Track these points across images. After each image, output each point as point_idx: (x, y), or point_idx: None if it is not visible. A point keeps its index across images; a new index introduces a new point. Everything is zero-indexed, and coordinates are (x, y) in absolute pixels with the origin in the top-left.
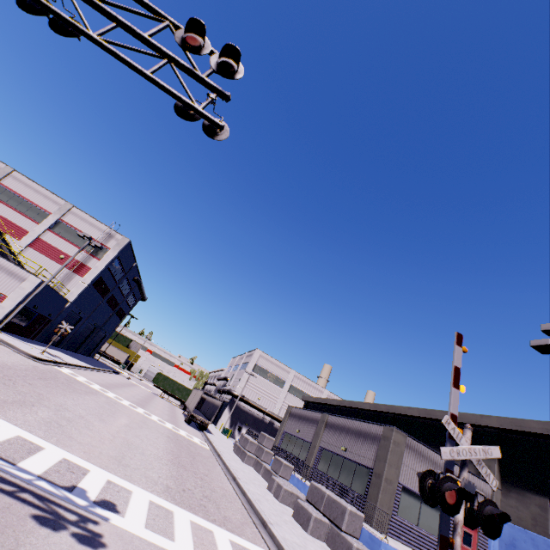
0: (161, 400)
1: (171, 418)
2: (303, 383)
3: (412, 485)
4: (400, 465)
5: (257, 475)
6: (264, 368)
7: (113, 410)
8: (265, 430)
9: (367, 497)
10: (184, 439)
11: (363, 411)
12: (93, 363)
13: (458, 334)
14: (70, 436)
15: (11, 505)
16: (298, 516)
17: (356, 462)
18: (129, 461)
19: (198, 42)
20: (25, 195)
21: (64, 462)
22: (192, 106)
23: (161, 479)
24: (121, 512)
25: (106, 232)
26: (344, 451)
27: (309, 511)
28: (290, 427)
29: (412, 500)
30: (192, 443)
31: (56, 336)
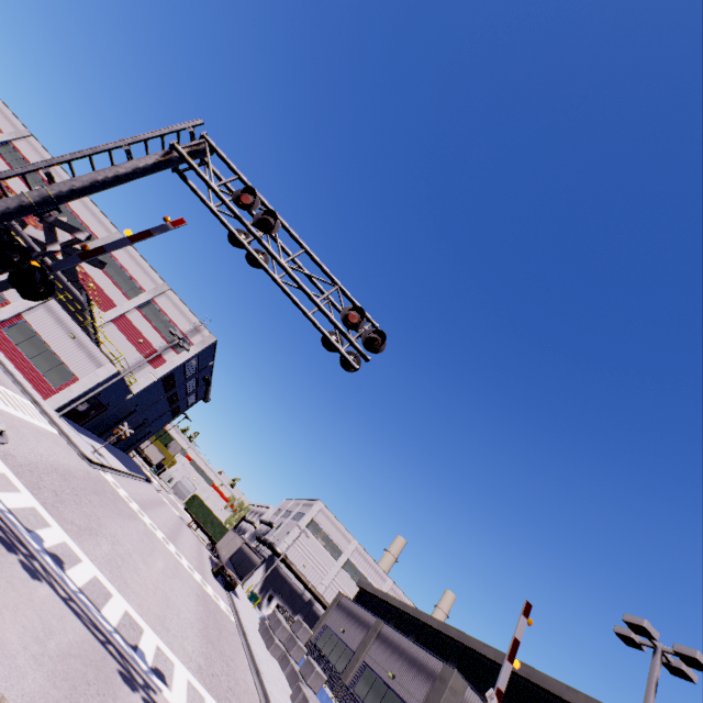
0: (189, 531)
1: (199, 565)
2: (364, 562)
3: None
4: None
5: (281, 674)
6: (321, 527)
7: (151, 546)
8: (301, 609)
9: None
10: (211, 601)
11: (429, 627)
12: (129, 465)
13: (527, 603)
14: (126, 581)
15: (106, 656)
16: None
17: (401, 698)
18: (169, 624)
19: (356, 319)
20: (126, 266)
21: (127, 615)
22: (337, 347)
23: (195, 655)
24: (169, 686)
25: (195, 325)
26: (390, 678)
27: None
28: (334, 621)
29: None
30: (218, 609)
31: (113, 437)
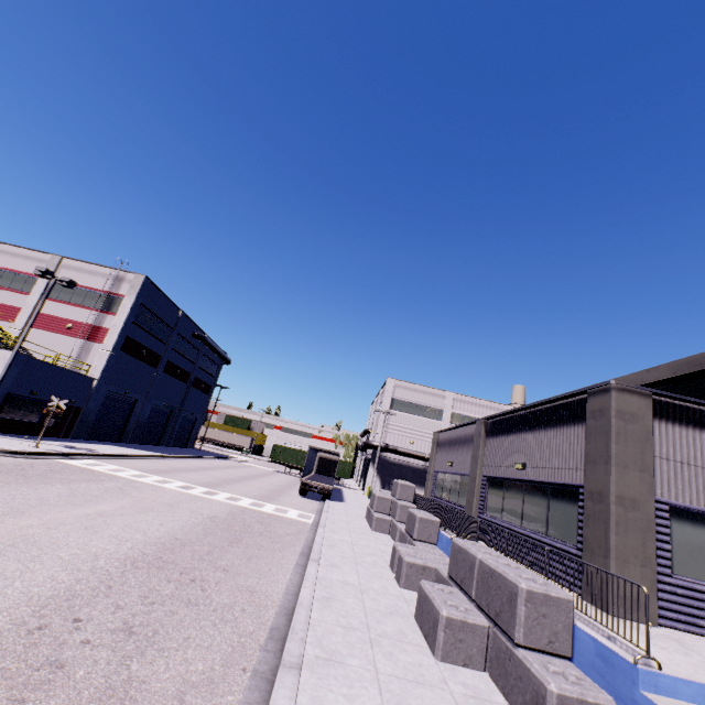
0: (284, 476)
1: (268, 494)
2: (470, 406)
3: (697, 499)
4: (649, 461)
5: (387, 546)
6: (406, 401)
7: (102, 496)
8: None
9: (582, 547)
10: (256, 516)
11: None
12: (177, 453)
13: None
14: None
15: None
16: (421, 618)
17: (547, 484)
18: None
19: None
20: (3, 265)
21: None
22: None
23: None
24: None
25: (113, 276)
26: (521, 471)
27: (435, 606)
28: (440, 463)
29: (704, 534)
30: (269, 520)
31: (48, 419)
